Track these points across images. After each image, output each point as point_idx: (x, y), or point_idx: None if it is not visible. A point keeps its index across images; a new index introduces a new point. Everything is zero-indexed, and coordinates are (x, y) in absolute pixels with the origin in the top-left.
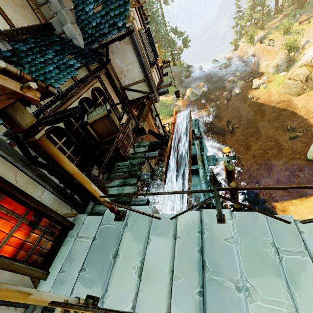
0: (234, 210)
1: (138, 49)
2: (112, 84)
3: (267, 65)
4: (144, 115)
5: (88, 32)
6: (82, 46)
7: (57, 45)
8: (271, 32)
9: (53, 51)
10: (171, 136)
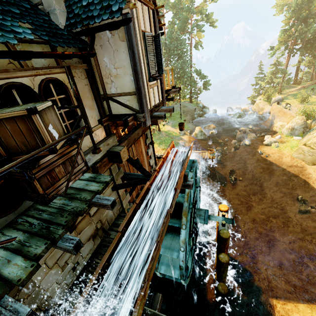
0: (218, 293)
1: (134, 49)
2: (93, 87)
3: (281, 126)
4: (131, 138)
5: (75, 11)
6: (61, 26)
7: (18, 9)
8: (288, 98)
9: (1, 8)
10: (155, 174)
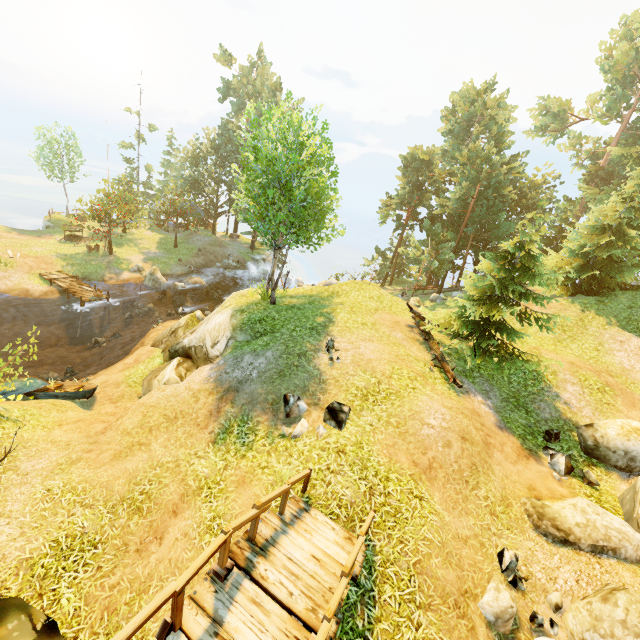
0: None
1: None
2: None
3: None
4: None
5: None
6: None
7: None
8: None
9: None
10: None
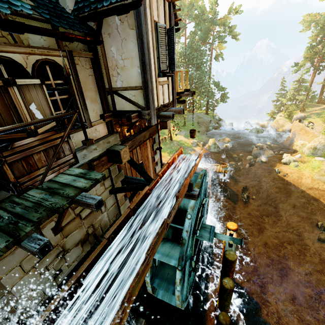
0: (218, 323)
1: (143, 38)
2: (97, 79)
3: (302, 145)
4: (137, 140)
5: None
6: (68, 10)
7: None
8: (311, 116)
9: None
10: (157, 179)
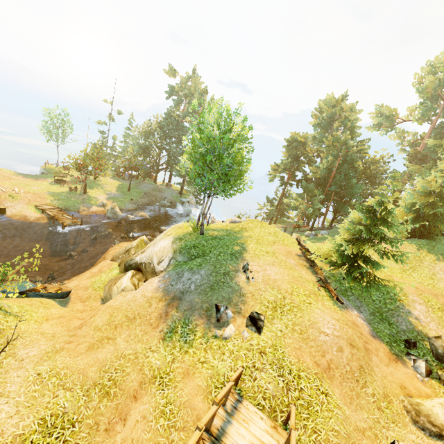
0: None
1: None
2: None
3: None
4: None
5: None
6: None
7: None
8: None
9: None
10: None
